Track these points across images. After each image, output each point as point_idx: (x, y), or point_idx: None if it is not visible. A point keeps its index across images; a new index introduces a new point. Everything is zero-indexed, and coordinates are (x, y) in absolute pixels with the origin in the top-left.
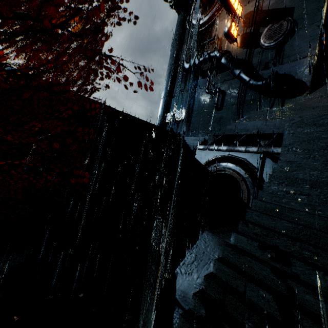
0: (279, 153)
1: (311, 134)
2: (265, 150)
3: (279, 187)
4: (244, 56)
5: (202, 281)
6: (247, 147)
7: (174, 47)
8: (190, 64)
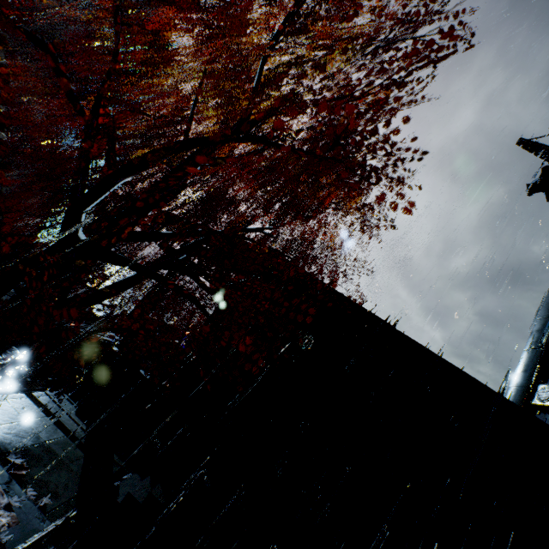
0: None
1: None
2: None
3: None
4: None
5: None
6: None
7: None
8: None
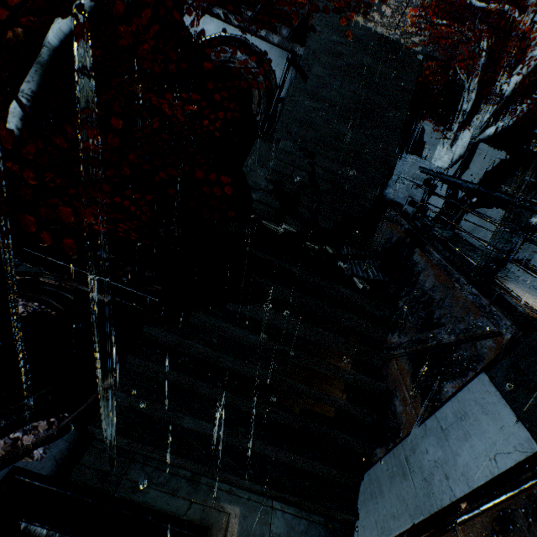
0: (300, 56)
1: (337, 45)
2: (288, 46)
3: (311, 103)
4: None
5: (264, 174)
6: (269, 33)
7: None
8: None
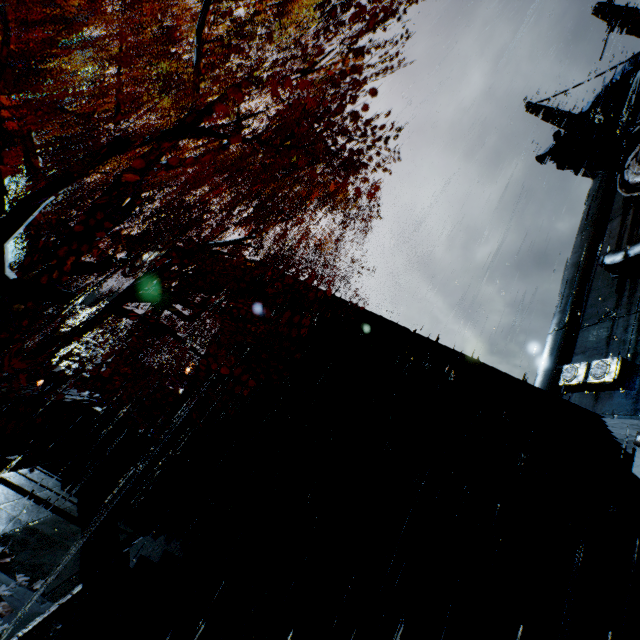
0: None
1: None
2: None
3: None
4: None
5: None
6: None
7: (583, 233)
8: (625, 251)
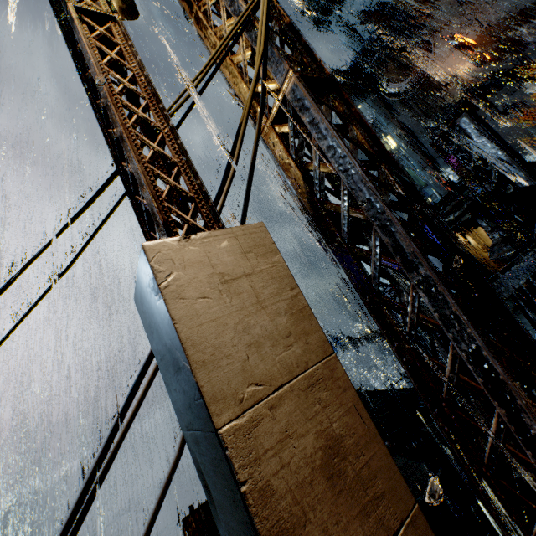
0: None
1: None
2: None
3: None
4: (515, 63)
5: None
6: None
7: (389, 125)
8: (448, 115)
